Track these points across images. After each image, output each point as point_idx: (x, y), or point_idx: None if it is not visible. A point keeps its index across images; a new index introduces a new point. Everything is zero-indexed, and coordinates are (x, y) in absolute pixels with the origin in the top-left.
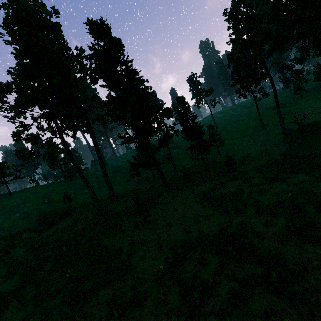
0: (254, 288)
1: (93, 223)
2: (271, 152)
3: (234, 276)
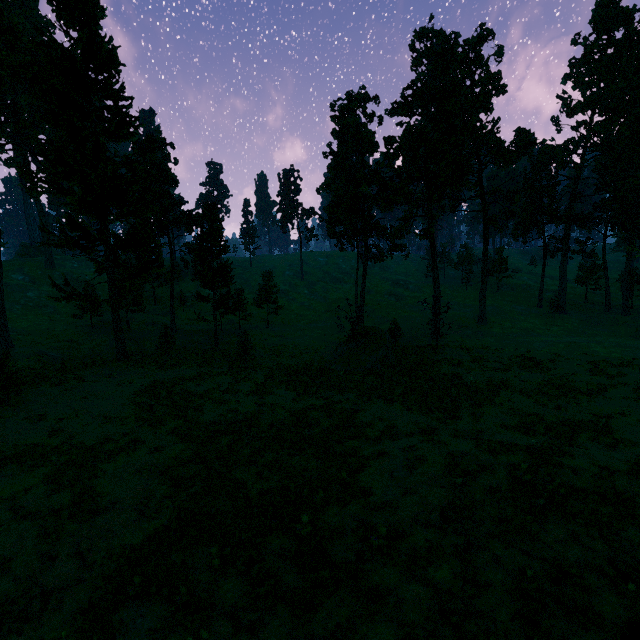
0: (27, 521)
1: None
2: (321, 350)
3: (24, 505)
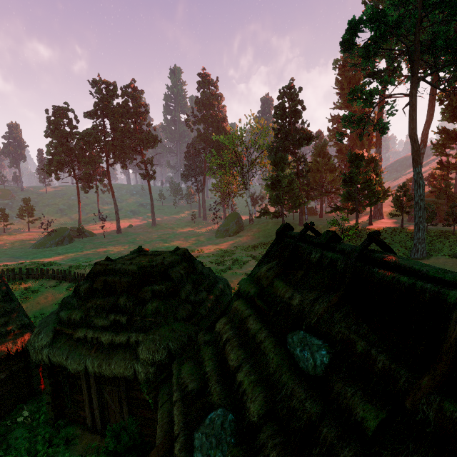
0: None
1: None
2: None
3: None
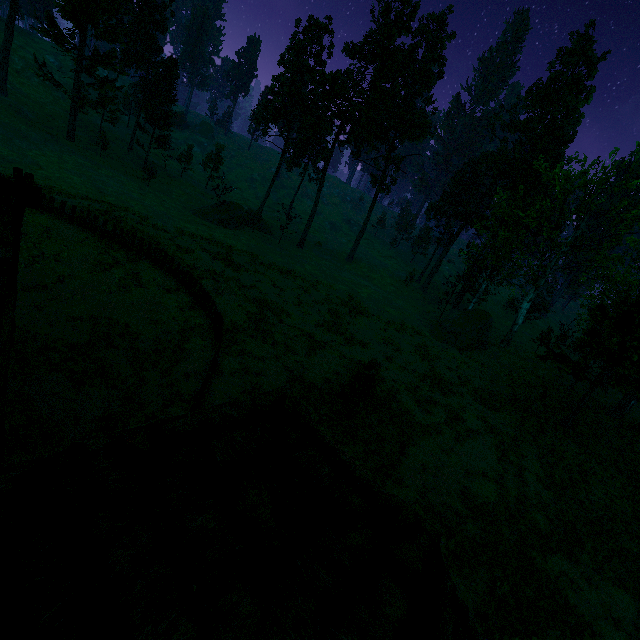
0: None
1: None
2: None
3: None
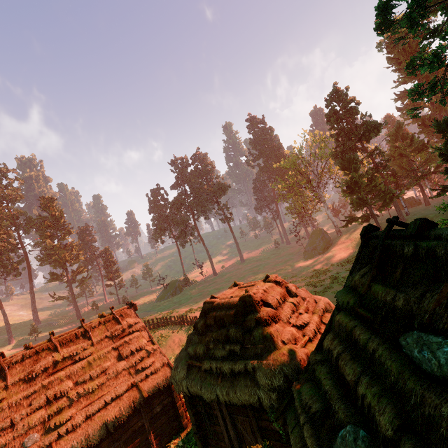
0: None
1: (4, 341)
2: None
3: None
